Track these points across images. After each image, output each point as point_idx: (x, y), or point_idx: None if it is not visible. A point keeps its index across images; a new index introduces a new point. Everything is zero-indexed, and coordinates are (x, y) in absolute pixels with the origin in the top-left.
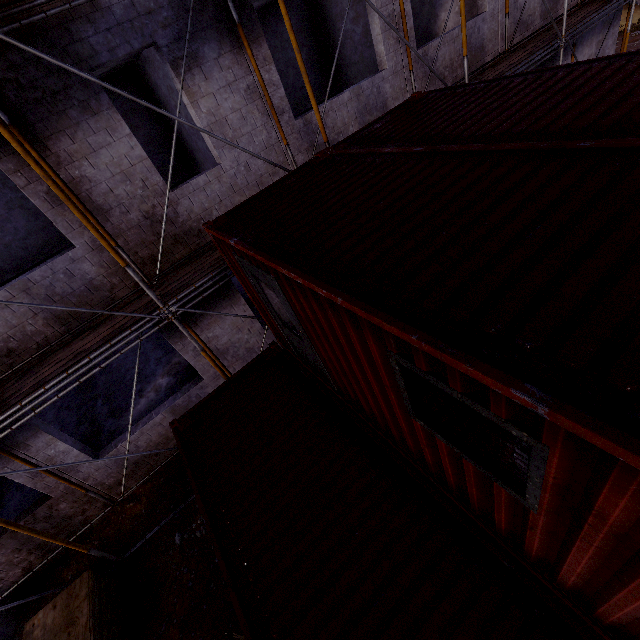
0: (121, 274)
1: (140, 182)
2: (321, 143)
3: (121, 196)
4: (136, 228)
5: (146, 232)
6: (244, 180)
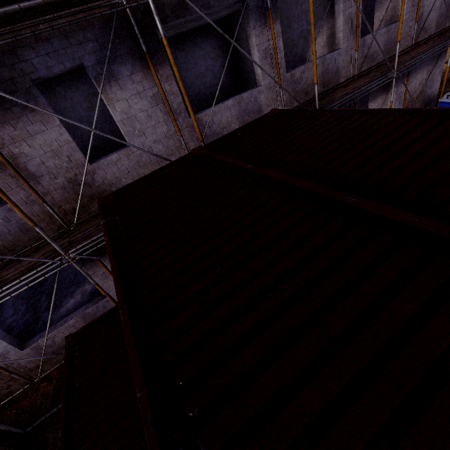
0: (48, 220)
1: (66, 158)
2: (209, 134)
3: (51, 167)
4: (61, 189)
5: (69, 192)
6: (148, 158)
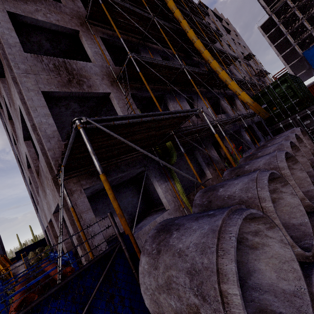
0: None
1: None
2: None
3: None
4: None
5: None
6: None
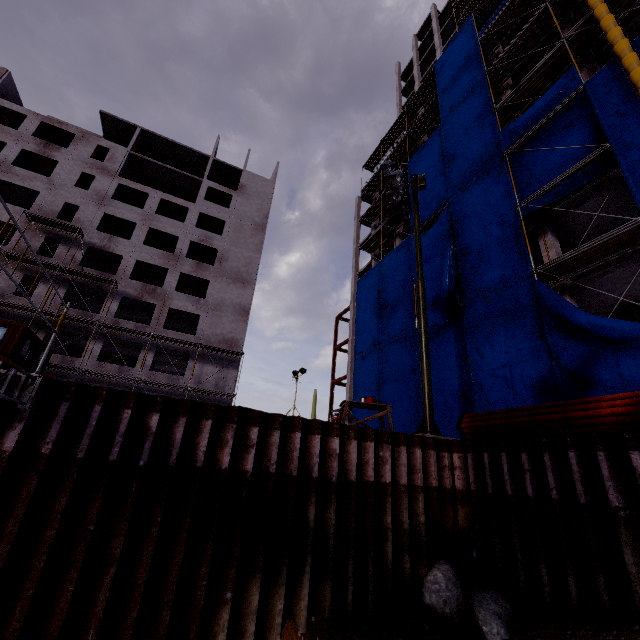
0: None
1: None
2: None
3: None
4: None
5: None
6: None
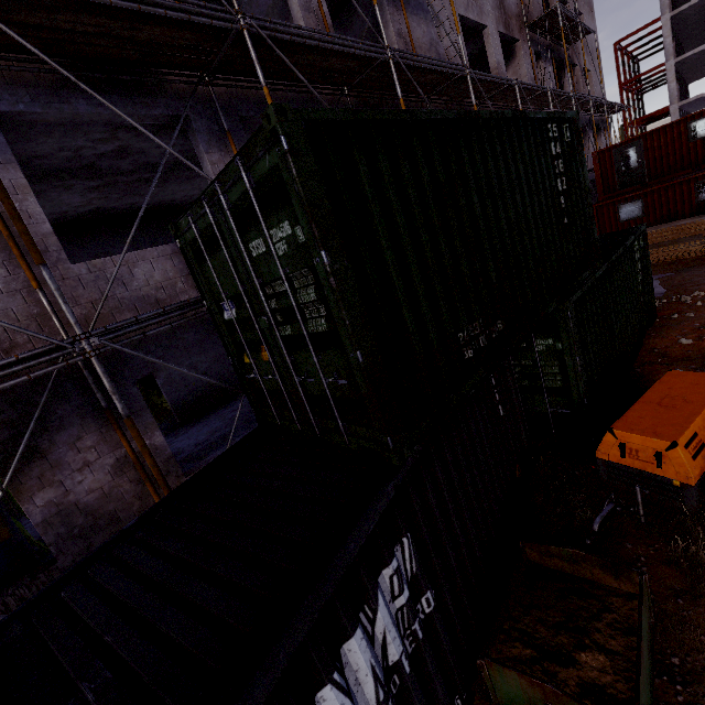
0: None
1: None
2: None
3: None
4: None
5: None
6: None
